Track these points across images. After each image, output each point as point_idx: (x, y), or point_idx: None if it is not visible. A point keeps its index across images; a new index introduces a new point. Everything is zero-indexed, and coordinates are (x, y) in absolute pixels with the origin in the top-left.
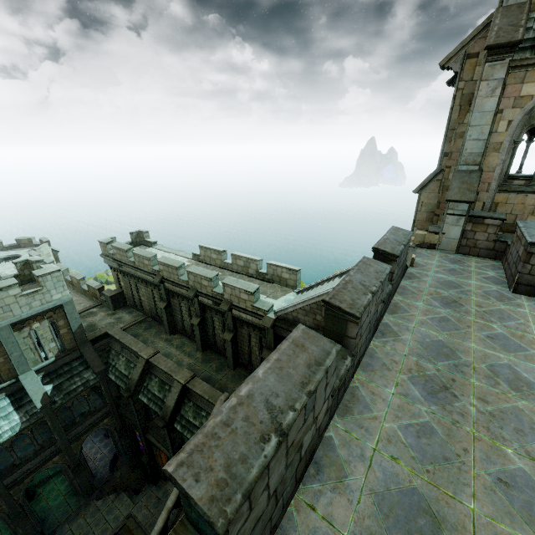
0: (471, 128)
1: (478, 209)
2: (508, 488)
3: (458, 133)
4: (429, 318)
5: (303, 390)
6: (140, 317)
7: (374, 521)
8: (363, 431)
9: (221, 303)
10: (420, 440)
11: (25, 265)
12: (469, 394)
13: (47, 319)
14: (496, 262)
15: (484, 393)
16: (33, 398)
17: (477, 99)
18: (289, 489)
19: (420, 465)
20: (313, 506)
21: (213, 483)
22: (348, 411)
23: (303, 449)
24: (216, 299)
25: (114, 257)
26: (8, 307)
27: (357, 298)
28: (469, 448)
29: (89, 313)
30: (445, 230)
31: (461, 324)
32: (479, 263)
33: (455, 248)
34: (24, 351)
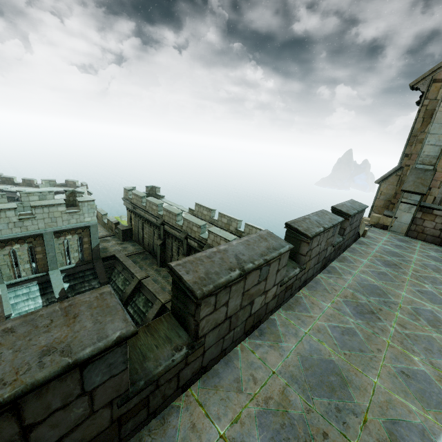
0: (430, 135)
1: (429, 202)
2: (408, 378)
3: (419, 139)
4: (370, 270)
5: (261, 257)
6: (140, 250)
7: (296, 369)
8: (299, 321)
9: (205, 246)
10: (344, 336)
11: (71, 193)
12: (391, 320)
13: (77, 234)
14: (440, 247)
15: (404, 322)
16: (55, 289)
17: (438, 113)
18: (239, 331)
19: (339, 349)
20: (253, 351)
21: (197, 277)
22: (290, 308)
23: (254, 308)
24: (201, 243)
25: (131, 201)
26: (55, 219)
27: (311, 227)
28: (382, 349)
29: (105, 240)
30: (397, 215)
31: (397, 279)
32: (424, 245)
33: (404, 231)
34: (57, 254)
